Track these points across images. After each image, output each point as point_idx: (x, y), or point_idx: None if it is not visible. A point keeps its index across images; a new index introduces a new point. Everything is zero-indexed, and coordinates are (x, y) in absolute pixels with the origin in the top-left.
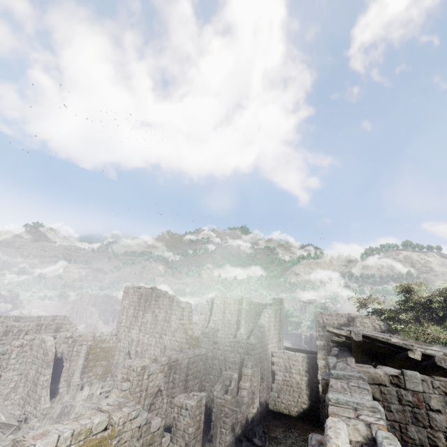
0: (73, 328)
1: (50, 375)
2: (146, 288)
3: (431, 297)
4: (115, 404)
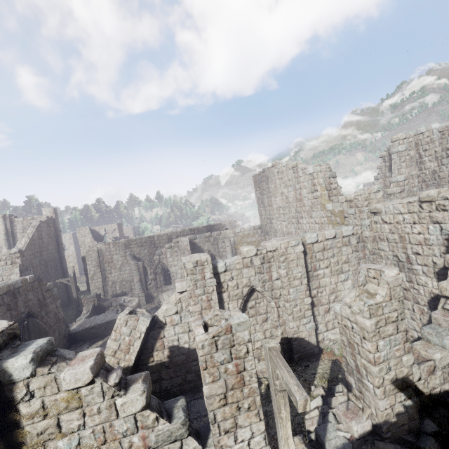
0: (222, 228)
1: None
2: (268, 168)
3: None
4: None
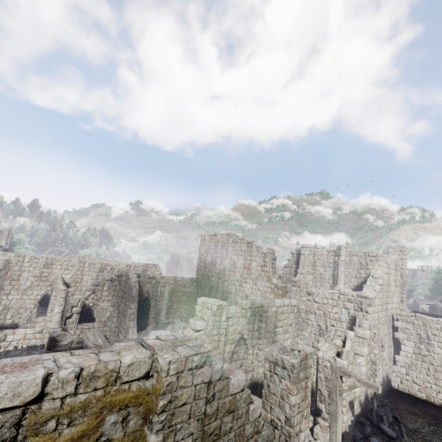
0: (158, 272)
1: (136, 309)
2: (222, 234)
3: None
4: (168, 339)
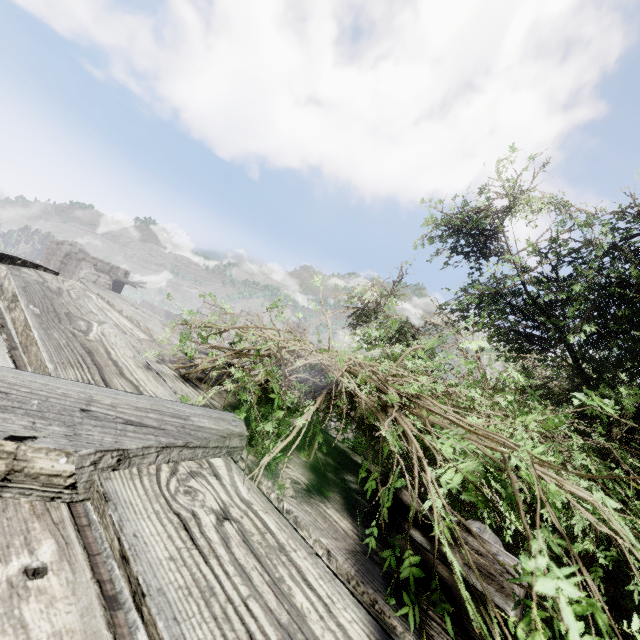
0: None
1: None
2: (68, 243)
3: (577, 251)
4: None
